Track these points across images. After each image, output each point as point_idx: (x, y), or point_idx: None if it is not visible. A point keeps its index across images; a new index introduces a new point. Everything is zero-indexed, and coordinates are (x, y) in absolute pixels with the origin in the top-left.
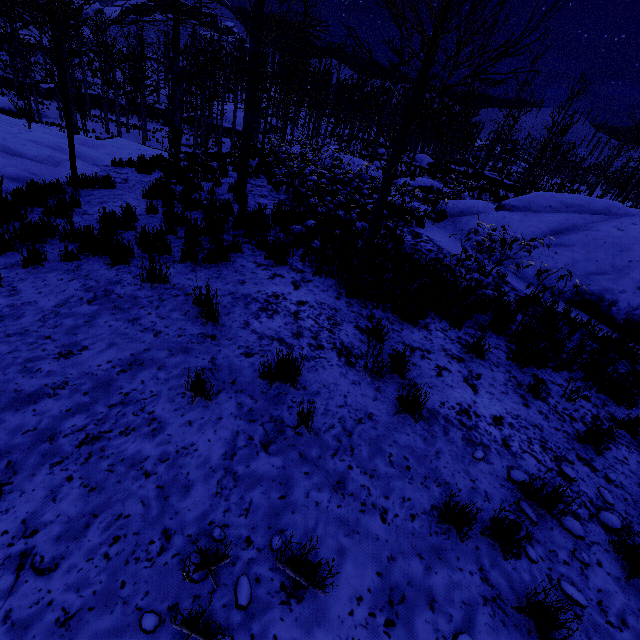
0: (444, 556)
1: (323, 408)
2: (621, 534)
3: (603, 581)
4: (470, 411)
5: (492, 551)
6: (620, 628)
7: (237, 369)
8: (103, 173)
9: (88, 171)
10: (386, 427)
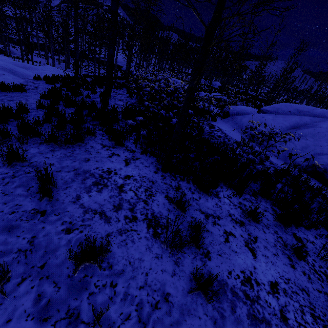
0: None
1: (123, 292)
2: None
3: None
4: (252, 279)
5: None
6: None
7: (52, 248)
8: (24, 83)
9: (15, 81)
10: (180, 310)
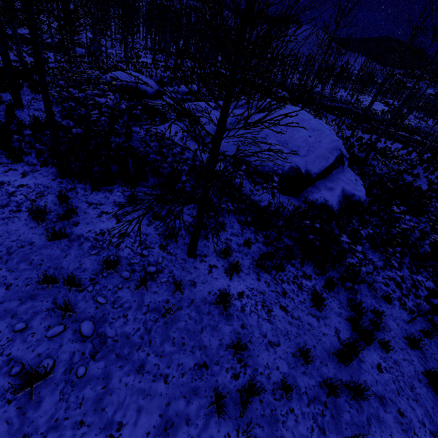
0: (36, 297)
1: None
2: (154, 274)
3: (124, 293)
4: (106, 232)
5: (68, 291)
6: (117, 308)
7: None
8: None
9: None
10: (39, 247)
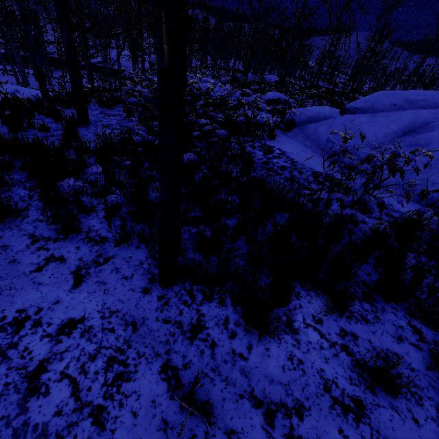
0: None
1: None
2: None
3: None
4: None
5: None
6: None
7: None
8: None
9: None
10: None
